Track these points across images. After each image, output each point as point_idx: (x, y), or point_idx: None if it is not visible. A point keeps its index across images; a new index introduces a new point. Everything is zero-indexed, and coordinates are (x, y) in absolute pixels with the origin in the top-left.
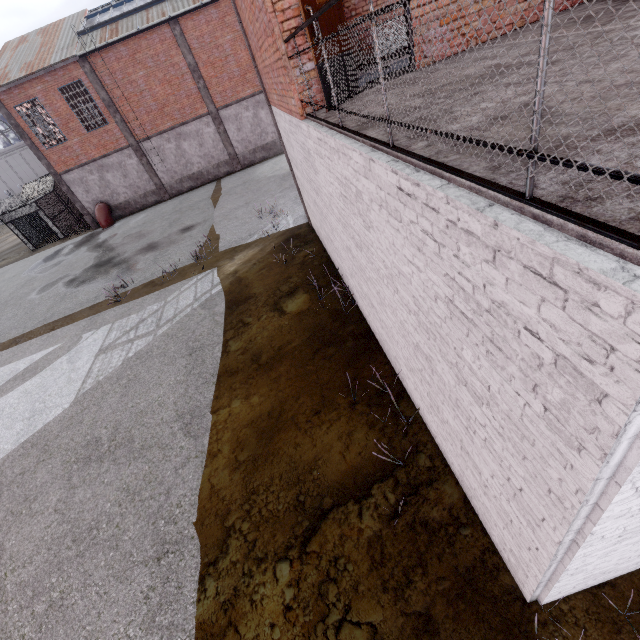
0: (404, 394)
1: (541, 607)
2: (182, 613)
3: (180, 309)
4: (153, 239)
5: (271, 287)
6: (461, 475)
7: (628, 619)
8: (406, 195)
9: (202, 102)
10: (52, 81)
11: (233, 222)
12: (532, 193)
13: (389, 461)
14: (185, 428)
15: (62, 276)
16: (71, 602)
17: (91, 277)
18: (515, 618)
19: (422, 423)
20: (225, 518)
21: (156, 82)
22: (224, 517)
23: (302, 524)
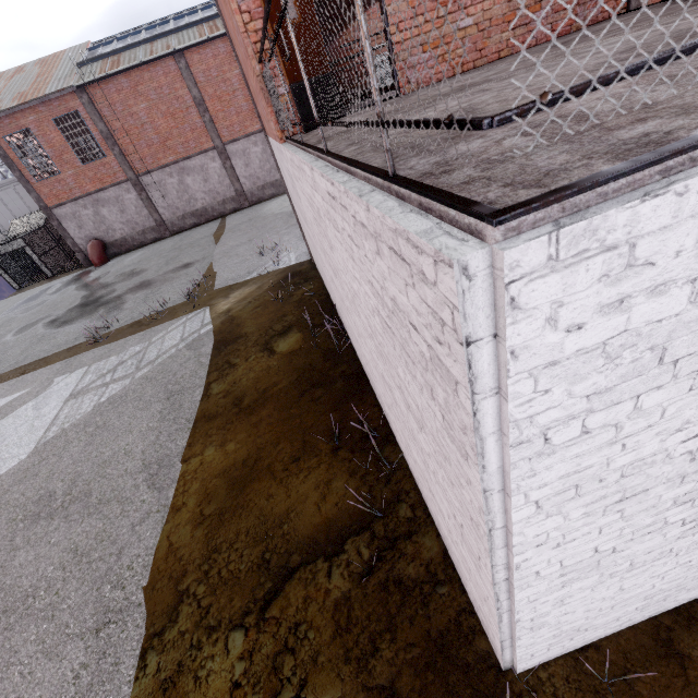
0: (391, 438)
1: (517, 676)
2: (115, 695)
3: (164, 350)
4: (147, 277)
5: (264, 326)
6: (438, 524)
7: (611, 687)
8: (333, 199)
9: (208, 136)
10: (46, 111)
11: (233, 259)
12: (394, 170)
13: (367, 512)
14: (150, 479)
15: (43, 316)
16: None
17: (74, 317)
18: (488, 690)
19: (407, 469)
20: (180, 581)
21: (159, 115)
22: (179, 580)
23: (264, 586)
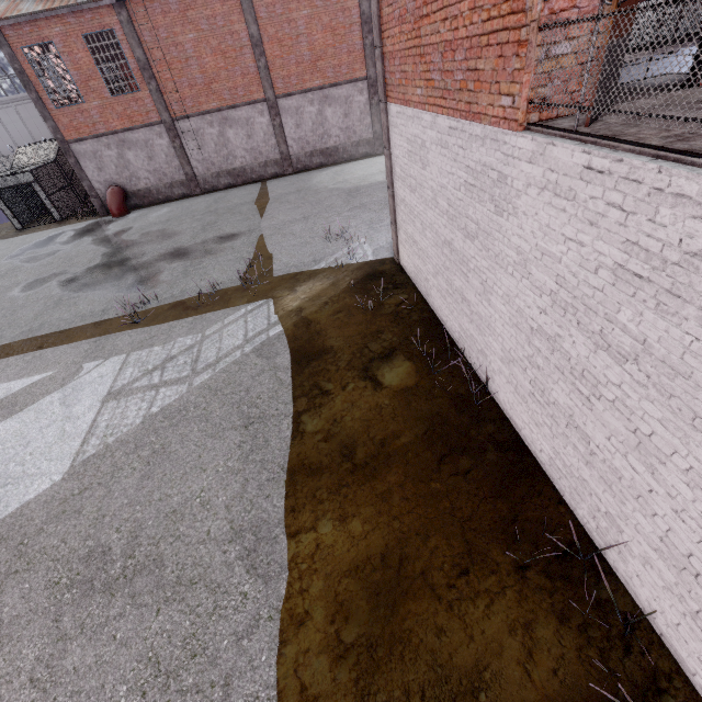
0: (604, 566)
1: None
2: None
3: (225, 351)
4: (181, 243)
5: (355, 341)
6: None
7: None
8: None
9: (259, 85)
10: (76, 24)
11: (289, 239)
12: None
13: (612, 700)
14: (247, 558)
15: (57, 272)
16: None
17: (97, 280)
18: None
19: (651, 631)
20: None
21: (207, 50)
22: None
23: None
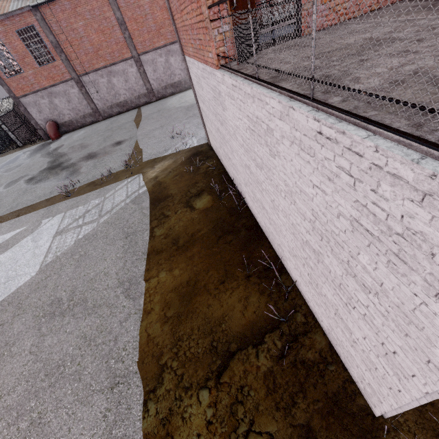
0: (284, 270)
1: (385, 420)
2: (132, 427)
3: (116, 203)
4: (92, 150)
5: (183, 189)
6: (329, 329)
7: None
8: (326, 138)
9: (127, 48)
10: (10, 25)
11: (152, 140)
12: None
13: (276, 318)
14: (125, 292)
15: (23, 175)
16: (47, 420)
17: (46, 177)
18: (368, 427)
19: (297, 291)
20: (159, 358)
21: (92, 31)
22: (159, 357)
23: (216, 362)
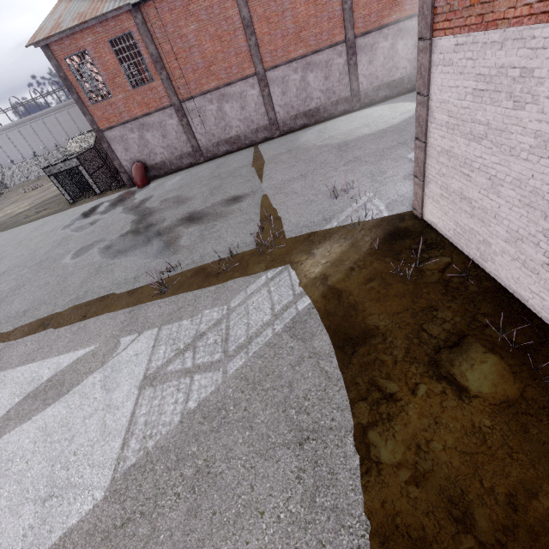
0: None
1: None
2: None
3: (254, 328)
4: (194, 208)
5: (404, 321)
6: None
7: None
8: None
9: (250, 61)
10: (103, 32)
11: (292, 198)
12: None
13: None
14: None
15: (97, 239)
16: None
17: (128, 247)
18: None
19: None
20: None
21: (206, 37)
22: None
23: None
